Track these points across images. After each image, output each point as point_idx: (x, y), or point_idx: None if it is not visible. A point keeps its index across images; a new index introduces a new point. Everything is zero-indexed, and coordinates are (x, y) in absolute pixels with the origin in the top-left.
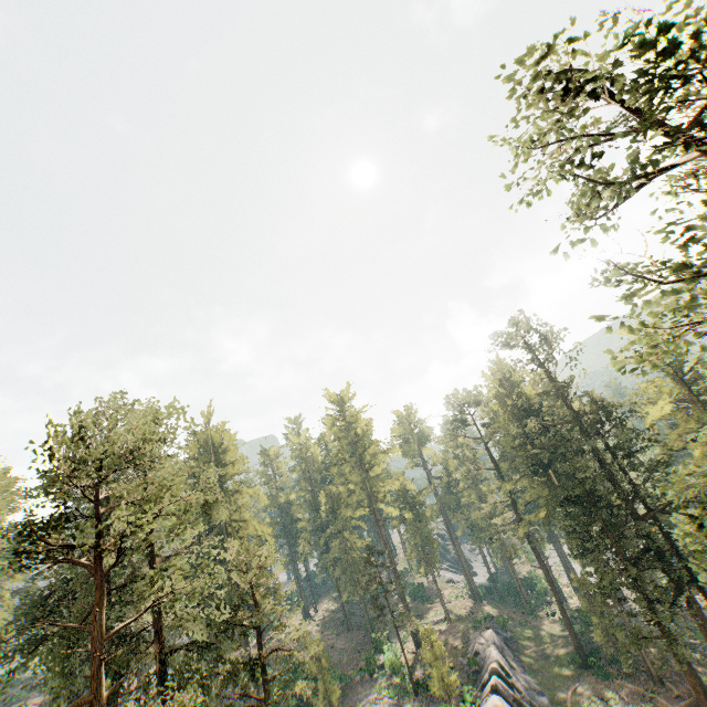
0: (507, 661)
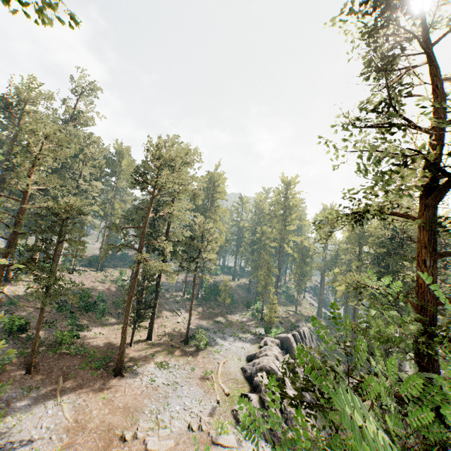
0: (311, 337)
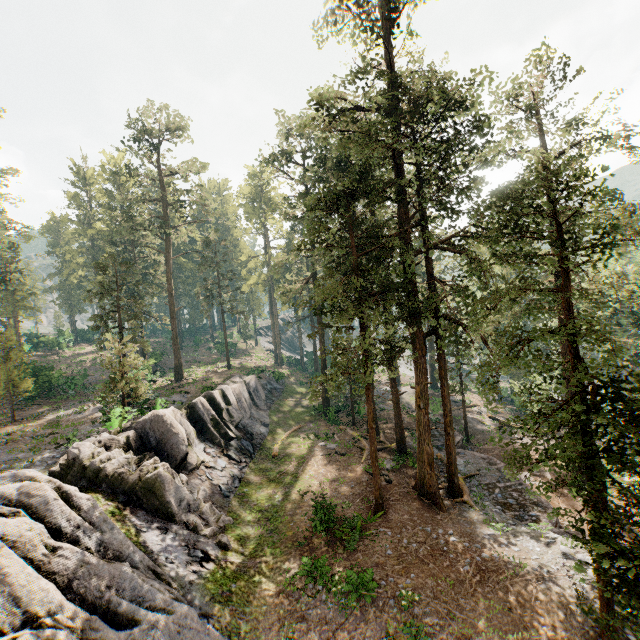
0: (253, 399)
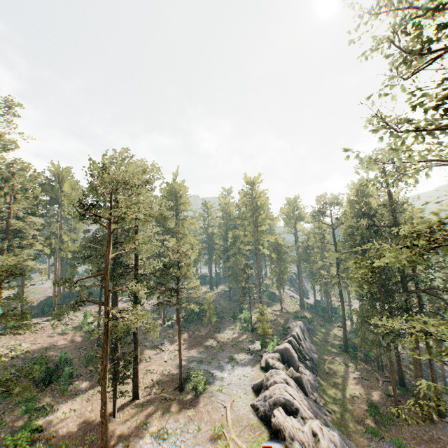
0: (304, 336)
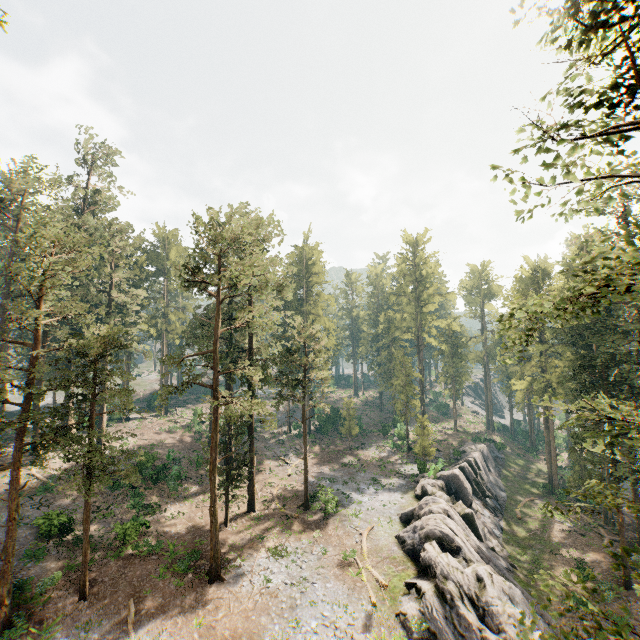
0: (487, 466)
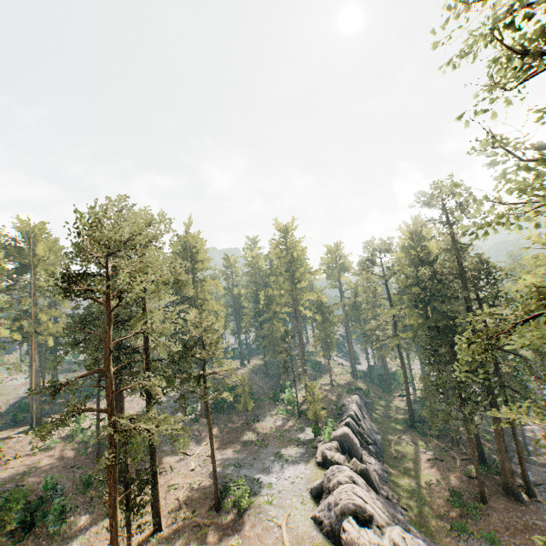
0: (362, 413)
